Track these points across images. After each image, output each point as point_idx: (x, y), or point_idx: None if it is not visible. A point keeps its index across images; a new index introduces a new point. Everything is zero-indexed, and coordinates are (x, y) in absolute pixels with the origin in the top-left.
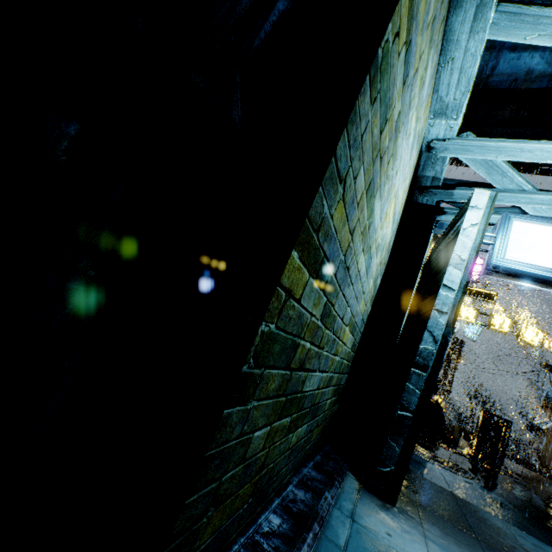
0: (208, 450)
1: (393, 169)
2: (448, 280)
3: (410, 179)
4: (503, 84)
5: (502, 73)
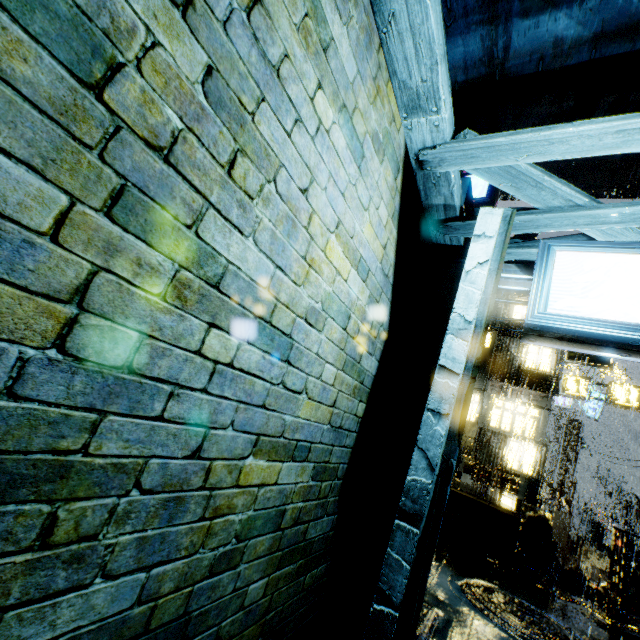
0: None
1: (280, 182)
2: (446, 358)
3: (397, 210)
4: (527, 68)
5: (520, 52)
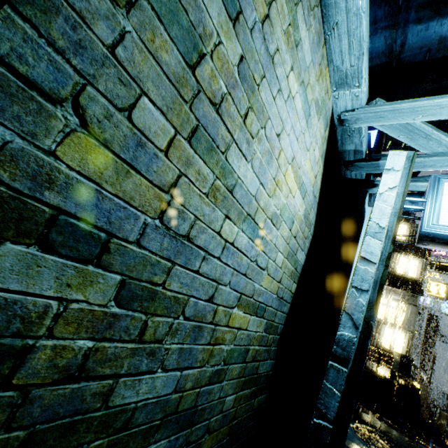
0: None
1: (267, 129)
2: (366, 252)
3: (324, 152)
4: (417, 57)
5: (413, 47)
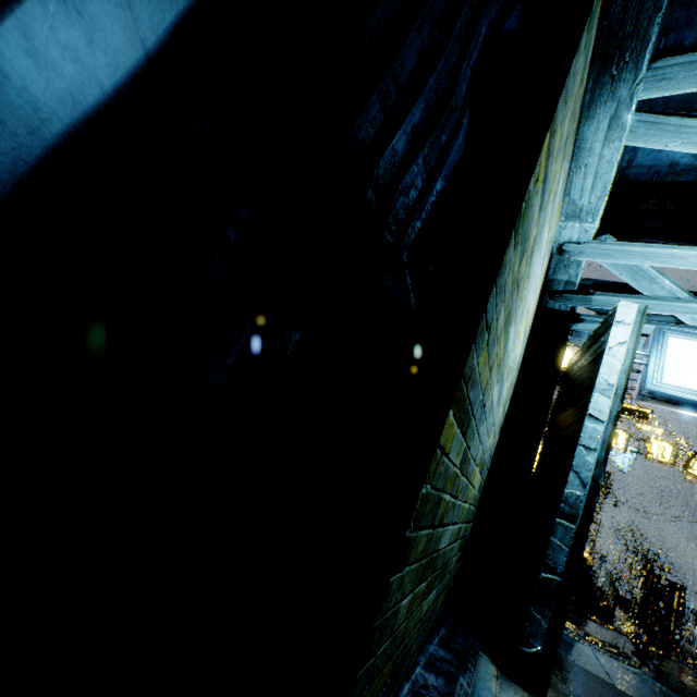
0: (375, 621)
1: (527, 288)
2: (594, 409)
3: (541, 286)
4: (643, 177)
5: (641, 166)
